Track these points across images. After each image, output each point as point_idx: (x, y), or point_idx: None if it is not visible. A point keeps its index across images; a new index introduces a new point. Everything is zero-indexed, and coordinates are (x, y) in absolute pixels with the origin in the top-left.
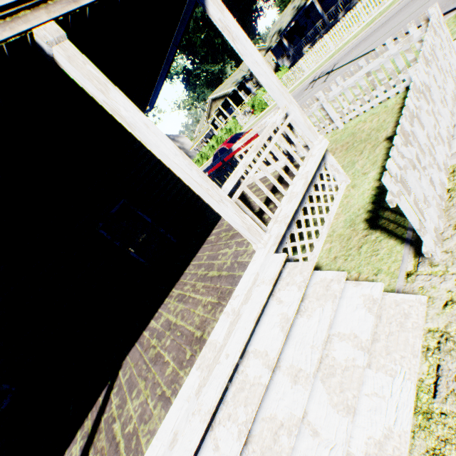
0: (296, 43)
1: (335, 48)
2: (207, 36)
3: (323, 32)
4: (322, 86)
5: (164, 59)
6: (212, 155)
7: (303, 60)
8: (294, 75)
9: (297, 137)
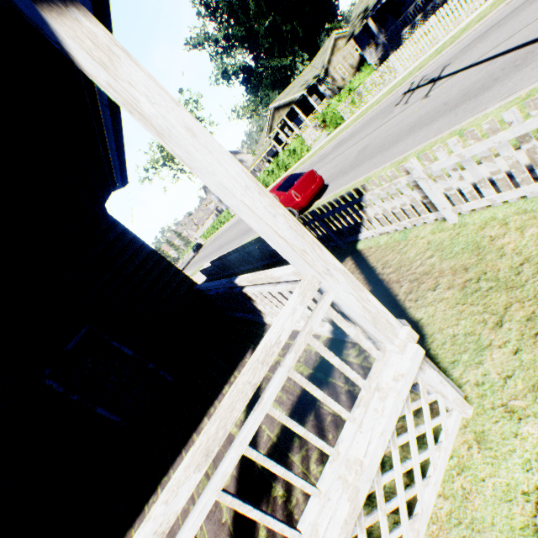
0: (389, 25)
1: (445, 35)
2: (273, 23)
3: (429, 8)
4: (422, 105)
5: (101, 125)
6: (272, 182)
7: (396, 56)
8: (382, 77)
9: (371, 221)
